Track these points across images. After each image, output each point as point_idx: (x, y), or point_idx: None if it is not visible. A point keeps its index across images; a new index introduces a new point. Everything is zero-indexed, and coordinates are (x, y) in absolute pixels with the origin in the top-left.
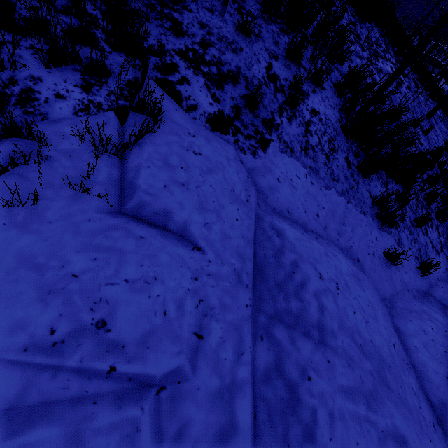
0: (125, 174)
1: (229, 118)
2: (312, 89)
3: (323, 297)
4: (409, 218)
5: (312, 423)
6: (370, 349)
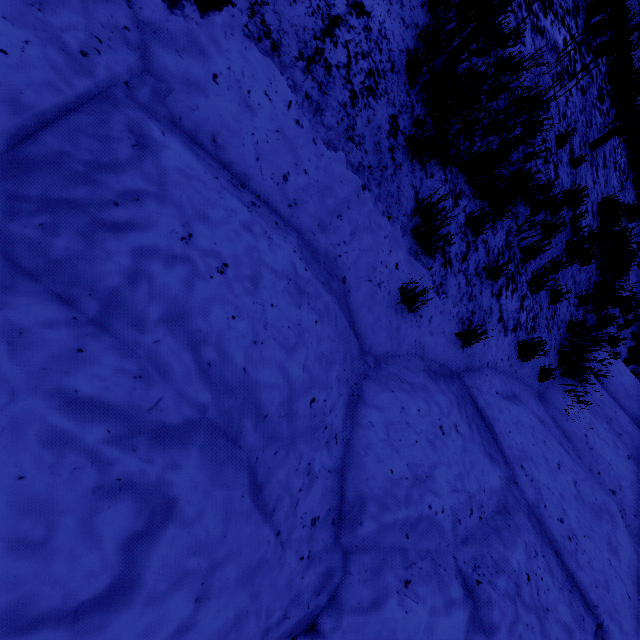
0: None
1: None
2: None
3: (157, 262)
4: (476, 263)
5: None
6: (231, 378)
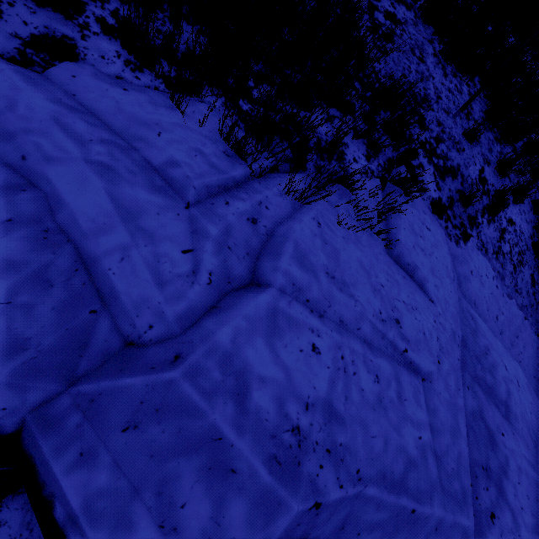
0: (388, 229)
1: (445, 206)
2: (513, 200)
3: (510, 384)
4: None
5: (505, 464)
6: None
